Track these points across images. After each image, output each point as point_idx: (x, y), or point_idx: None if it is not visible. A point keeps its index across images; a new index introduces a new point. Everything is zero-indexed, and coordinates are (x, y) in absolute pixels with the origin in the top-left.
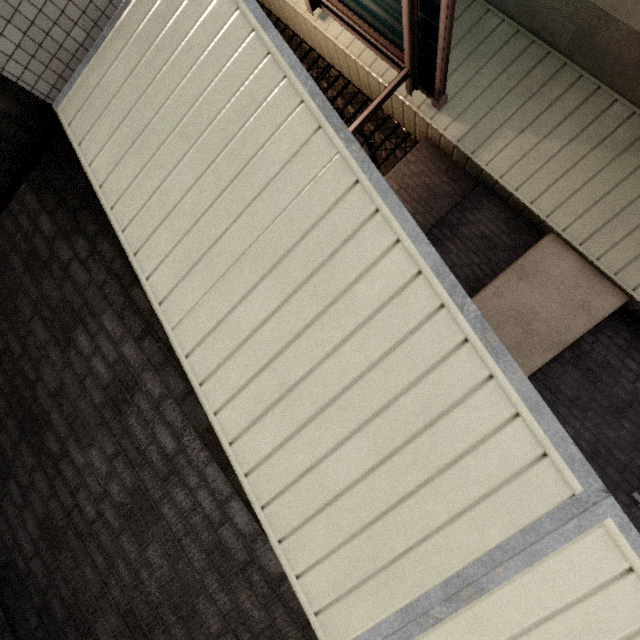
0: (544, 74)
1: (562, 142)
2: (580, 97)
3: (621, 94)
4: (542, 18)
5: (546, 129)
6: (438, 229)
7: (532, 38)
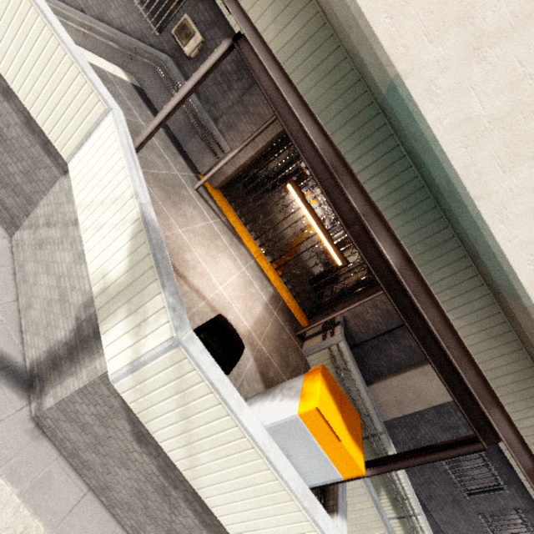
0: (470, 286)
1: (465, 323)
2: (483, 305)
3: (503, 312)
4: (479, 266)
5: (460, 314)
6: (388, 336)
7: (471, 263)
